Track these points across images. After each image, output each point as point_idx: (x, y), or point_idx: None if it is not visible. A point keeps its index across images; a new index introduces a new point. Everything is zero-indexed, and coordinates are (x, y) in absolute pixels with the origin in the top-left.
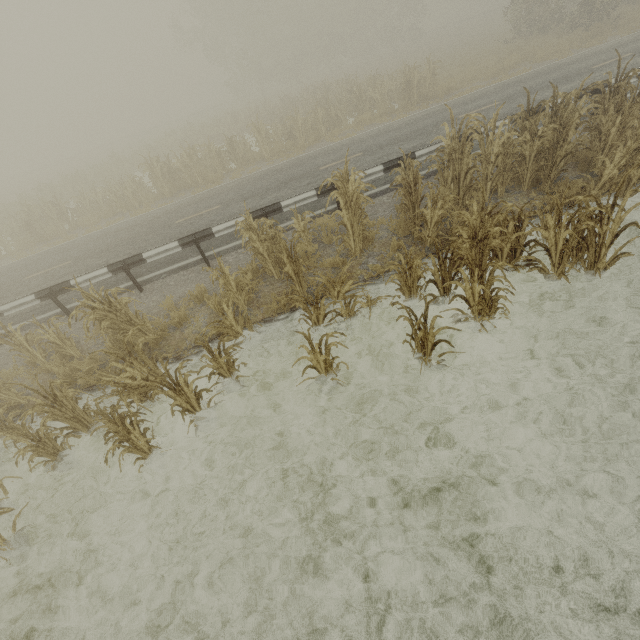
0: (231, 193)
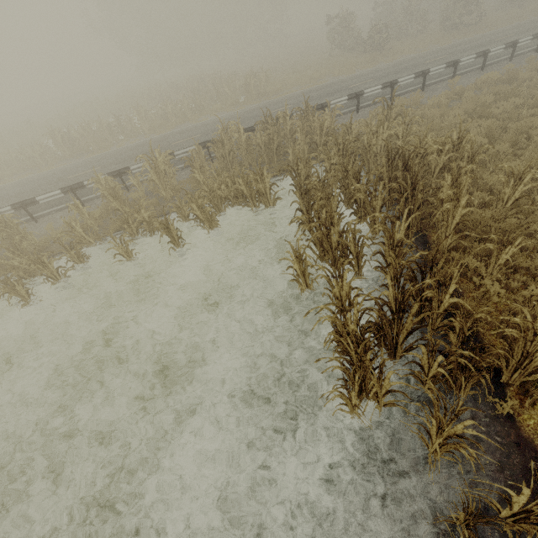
0: (111, 158)
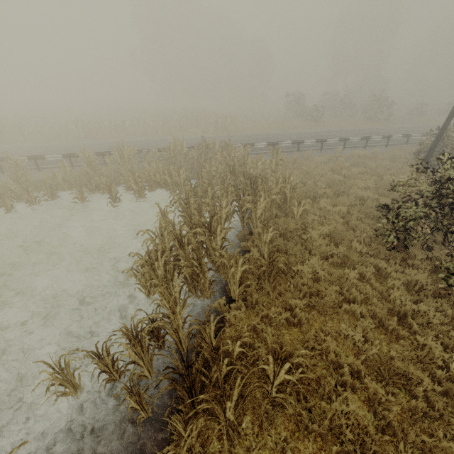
0: (107, 145)
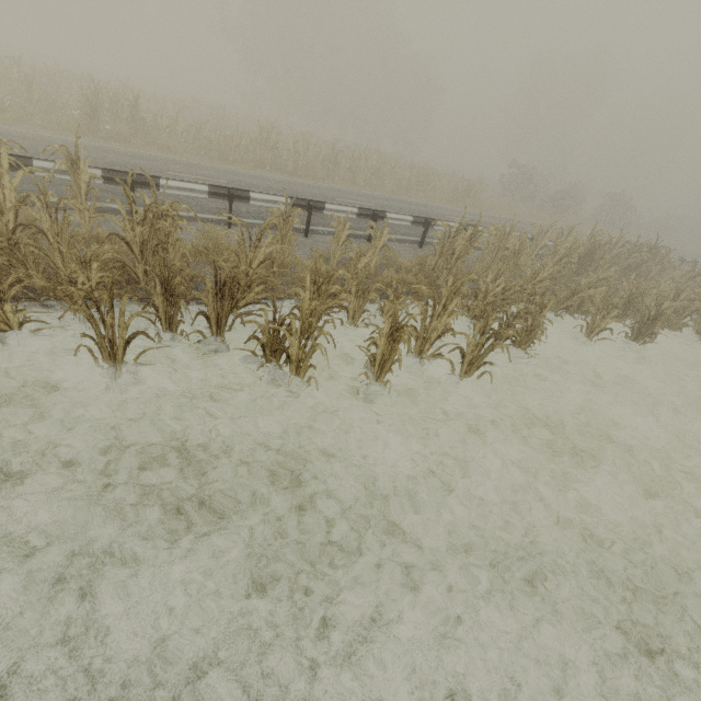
0: (371, 199)
